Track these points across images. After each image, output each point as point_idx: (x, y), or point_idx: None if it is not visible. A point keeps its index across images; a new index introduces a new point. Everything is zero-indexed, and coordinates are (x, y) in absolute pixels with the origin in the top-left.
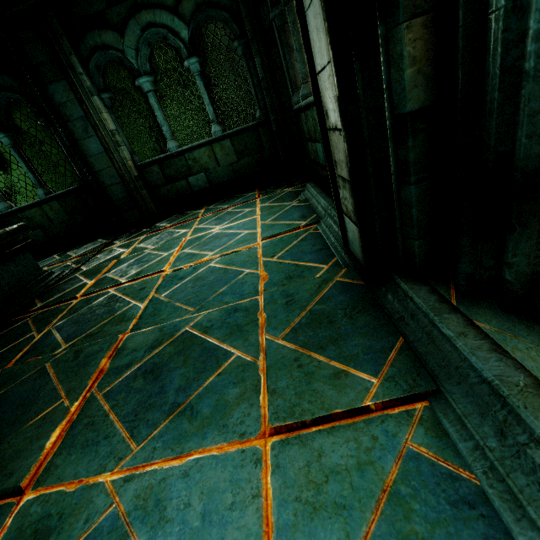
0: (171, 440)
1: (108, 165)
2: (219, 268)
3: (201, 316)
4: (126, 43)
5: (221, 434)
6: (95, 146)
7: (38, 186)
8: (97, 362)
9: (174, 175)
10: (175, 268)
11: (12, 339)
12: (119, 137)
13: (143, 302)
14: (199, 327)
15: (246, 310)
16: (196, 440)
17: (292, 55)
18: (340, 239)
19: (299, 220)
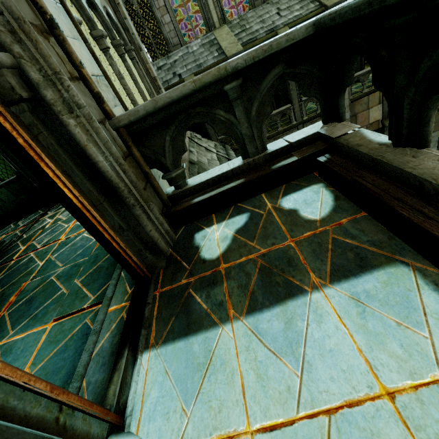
0: (24, 328)
1: None
2: (86, 237)
3: (61, 270)
4: None
5: (40, 324)
6: None
7: None
8: (9, 298)
9: None
10: (66, 237)
11: None
12: None
13: (42, 262)
14: (57, 276)
15: (79, 265)
16: (31, 327)
17: None
18: None
19: None
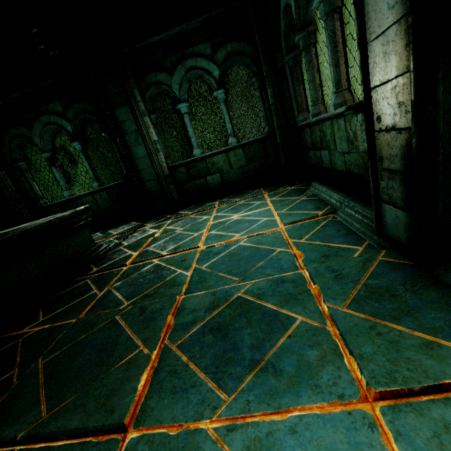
0: (263, 395)
1: (148, 166)
2: (250, 247)
3: (249, 285)
4: (173, 80)
5: (316, 393)
6: (141, 151)
7: (94, 180)
8: (164, 317)
9: (195, 175)
10: (208, 245)
11: (78, 295)
12: (159, 145)
13: (188, 271)
14: (251, 294)
15: (293, 281)
16: (290, 397)
17: (300, 86)
18: (366, 225)
19: (315, 210)
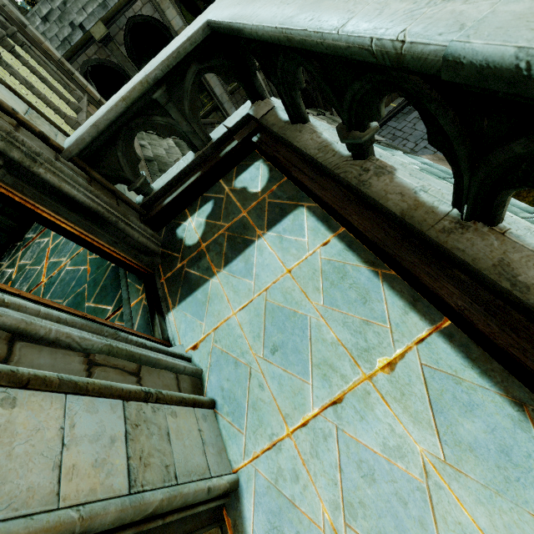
0: None
1: None
2: (71, 270)
3: (65, 304)
4: None
5: None
6: None
7: None
8: None
9: None
10: (48, 277)
11: None
12: None
13: None
14: None
15: (82, 293)
16: None
17: None
18: None
19: None
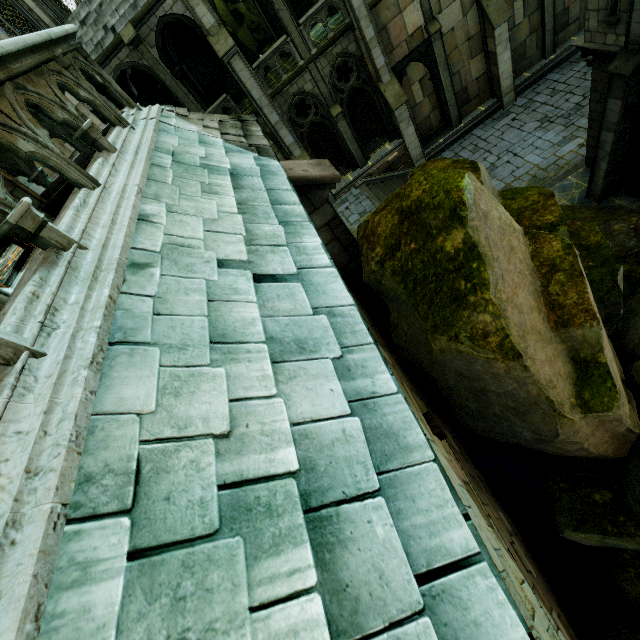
0: None
1: None
2: None
3: None
4: None
5: None
6: None
7: None
8: None
9: None
10: (12, 262)
11: None
12: None
13: None
14: None
15: None
16: None
17: None
18: None
19: None
